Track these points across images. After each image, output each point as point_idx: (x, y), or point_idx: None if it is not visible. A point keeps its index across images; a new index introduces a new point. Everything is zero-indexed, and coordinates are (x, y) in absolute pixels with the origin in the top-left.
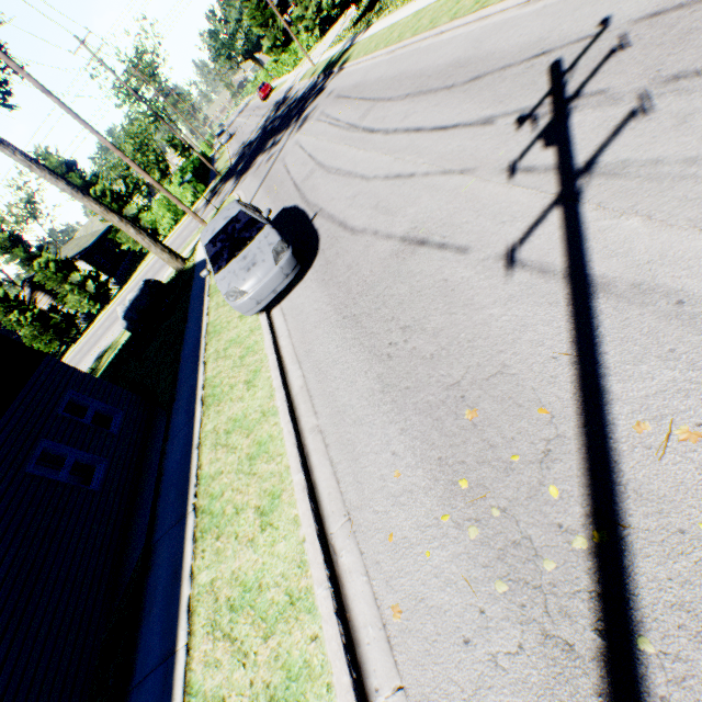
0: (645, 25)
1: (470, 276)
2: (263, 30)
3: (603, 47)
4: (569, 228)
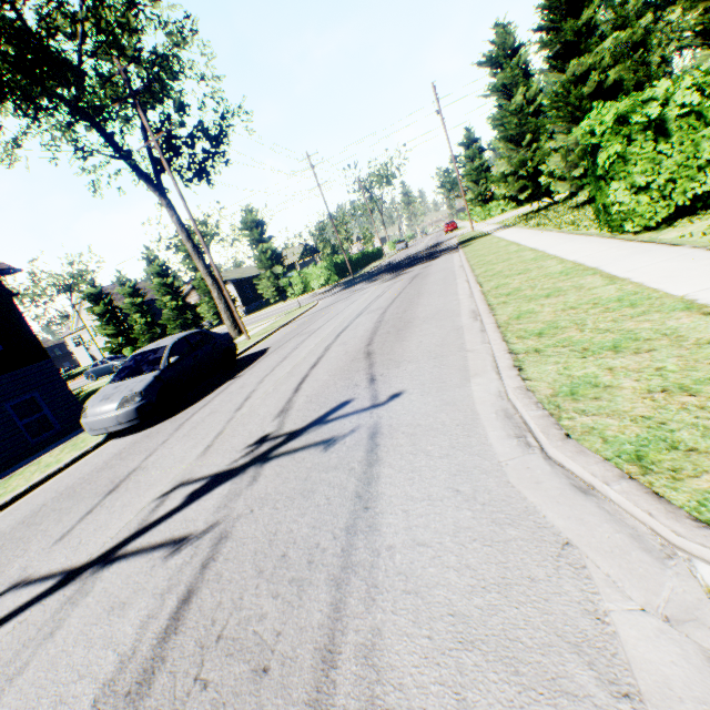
0: (359, 438)
1: (8, 573)
2: (473, 185)
3: (345, 426)
4: (5, 618)
